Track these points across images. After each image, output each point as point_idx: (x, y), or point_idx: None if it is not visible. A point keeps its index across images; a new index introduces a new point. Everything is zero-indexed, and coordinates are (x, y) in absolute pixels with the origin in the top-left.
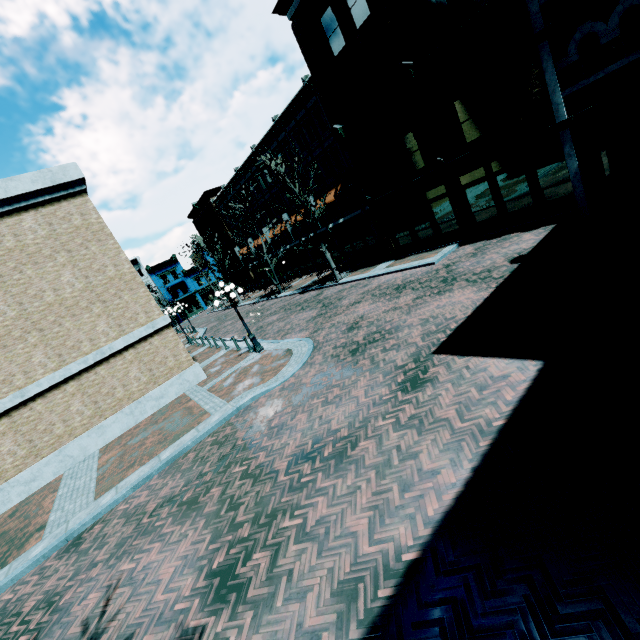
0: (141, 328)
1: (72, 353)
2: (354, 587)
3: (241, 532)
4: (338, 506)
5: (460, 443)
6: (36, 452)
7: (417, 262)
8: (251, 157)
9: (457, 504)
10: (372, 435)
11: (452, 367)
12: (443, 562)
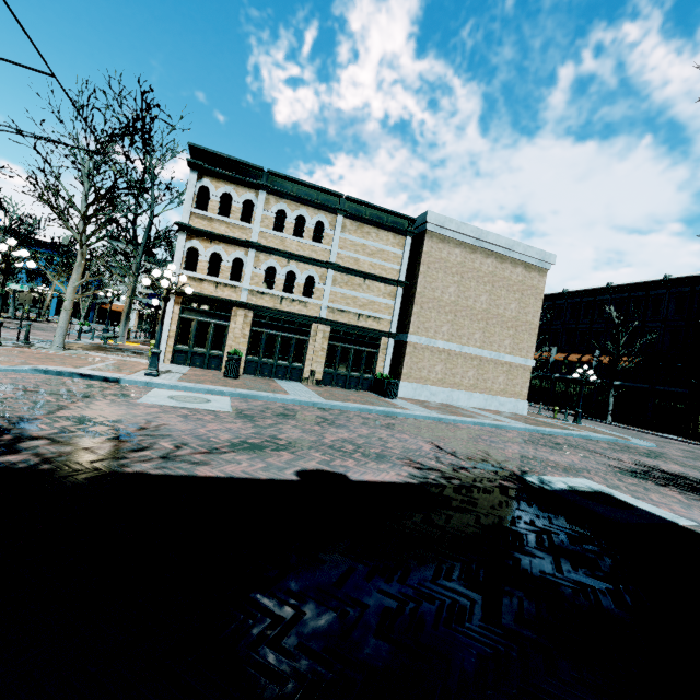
0: (521, 358)
1: (488, 345)
2: None
3: None
4: None
5: None
6: (443, 381)
7: None
8: (555, 295)
9: None
10: None
11: None
12: None
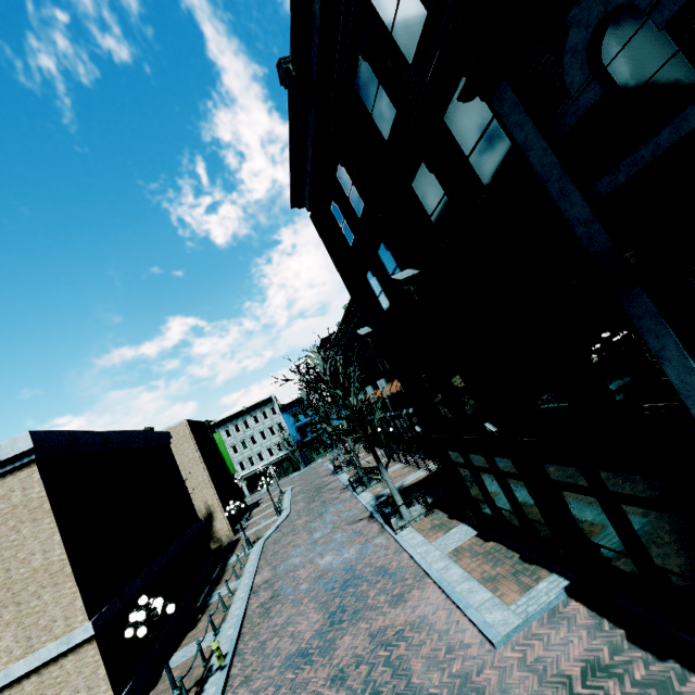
0: (52, 644)
1: None
2: None
3: None
4: None
5: None
6: None
7: (480, 598)
8: (346, 315)
9: None
10: None
11: None
12: None
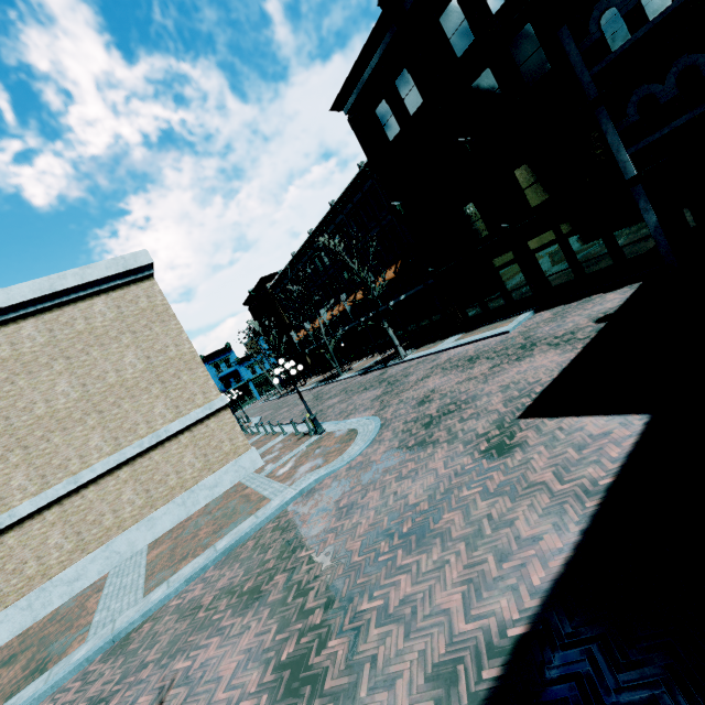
0: (198, 409)
1: (128, 436)
2: (452, 670)
3: (312, 619)
4: (424, 583)
5: (562, 506)
6: (83, 546)
7: (489, 332)
8: (308, 241)
9: (567, 570)
10: (457, 506)
11: (542, 430)
12: (559, 634)
